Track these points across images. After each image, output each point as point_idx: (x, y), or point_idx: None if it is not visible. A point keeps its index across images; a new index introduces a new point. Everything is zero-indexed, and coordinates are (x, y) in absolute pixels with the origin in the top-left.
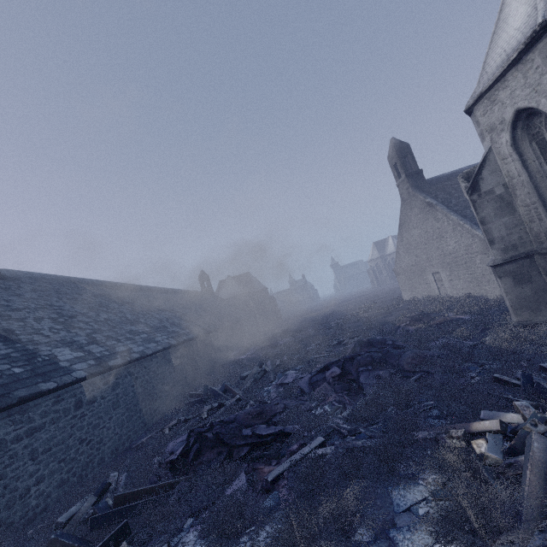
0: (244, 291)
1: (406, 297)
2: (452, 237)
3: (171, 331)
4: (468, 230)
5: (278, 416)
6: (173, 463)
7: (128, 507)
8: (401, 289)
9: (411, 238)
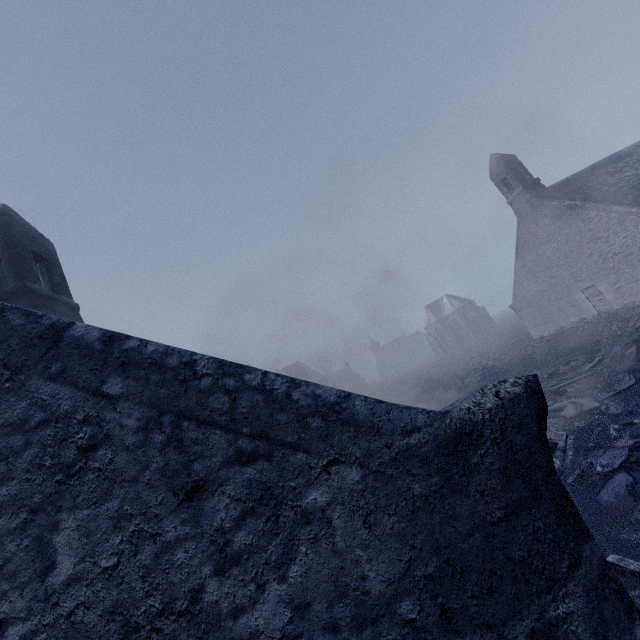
0: None
1: (538, 334)
2: (618, 232)
3: None
4: None
5: None
6: None
7: None
8: (527, 326)
9: (540, 258)
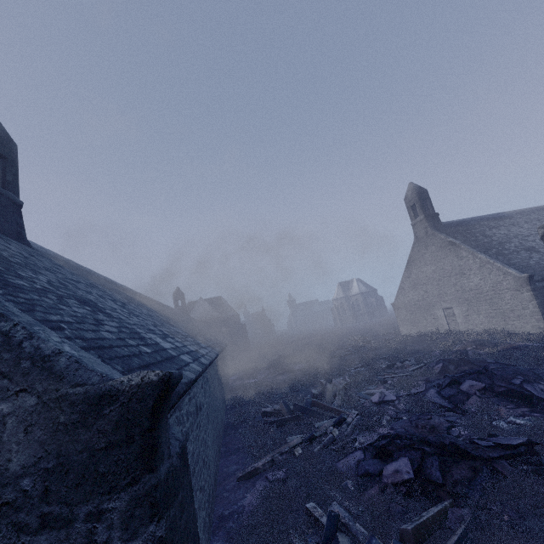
0: (217, 314)
1: (405, 332)
2: (477, 274)
3: (201, 340)
4: (500, 268)
5: (454, 431)
6: (404, 485)
7: (456, 543)
8: (399, 323)
9: (421, 274)
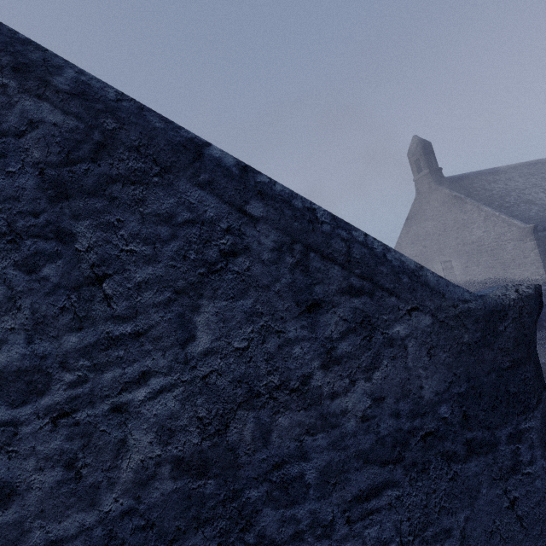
0: None
1: None
2: (481, 227)
3: None
4: (505, 220)
5: None
6: None
7: None
8: None
9: (421, 230)
